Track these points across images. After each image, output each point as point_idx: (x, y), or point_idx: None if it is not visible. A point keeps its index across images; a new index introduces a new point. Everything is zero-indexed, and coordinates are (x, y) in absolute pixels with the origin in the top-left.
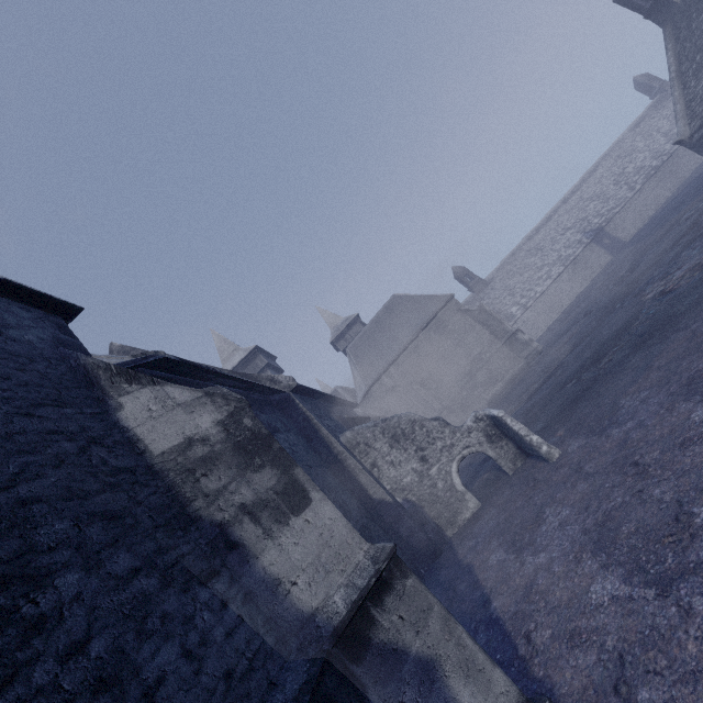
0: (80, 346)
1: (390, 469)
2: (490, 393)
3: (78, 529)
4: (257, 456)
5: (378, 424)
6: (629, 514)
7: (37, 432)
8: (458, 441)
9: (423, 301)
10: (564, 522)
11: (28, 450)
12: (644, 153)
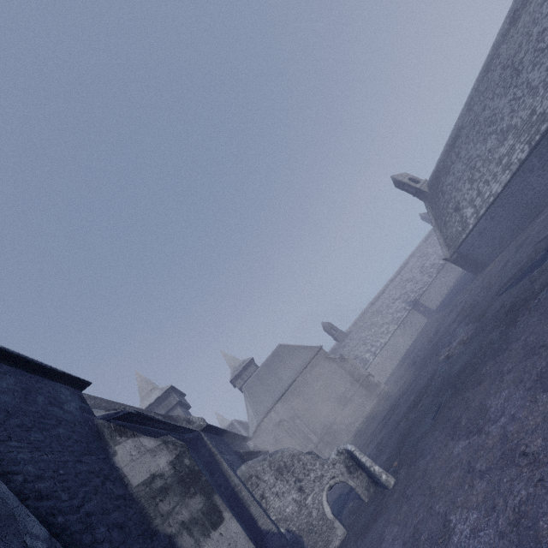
0: (91, 410)
1: (275, 500)
2: (355, 426)
3: (109, 532)
4: (192, 486)
5: (266, 458)
6: (425, 525)
7: (85, 472)
8: (326, 471)
9: (301, 350)
10: (394, 538)
11: (84, 483)
12: (433, 255)
